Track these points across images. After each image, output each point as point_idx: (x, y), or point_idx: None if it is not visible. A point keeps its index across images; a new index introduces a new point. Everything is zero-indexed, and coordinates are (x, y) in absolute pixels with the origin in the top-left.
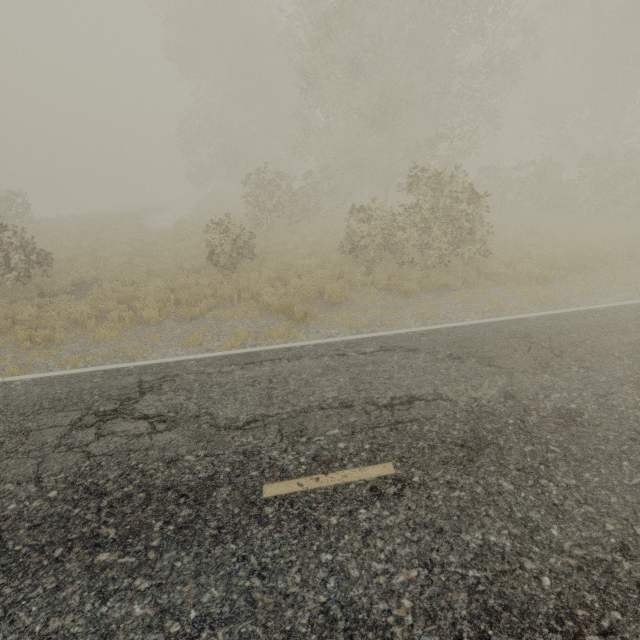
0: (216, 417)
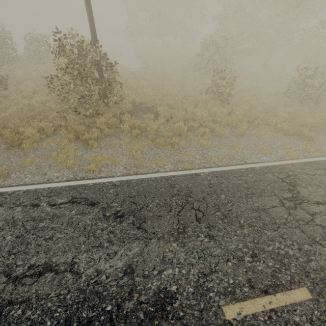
0: None
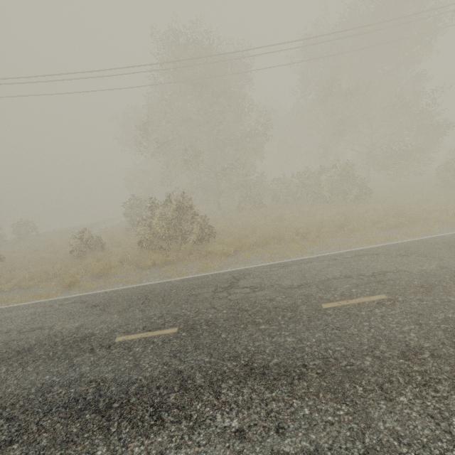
0: None
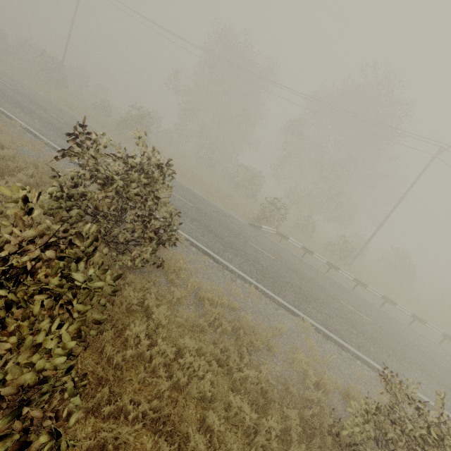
0: (16, 84)
